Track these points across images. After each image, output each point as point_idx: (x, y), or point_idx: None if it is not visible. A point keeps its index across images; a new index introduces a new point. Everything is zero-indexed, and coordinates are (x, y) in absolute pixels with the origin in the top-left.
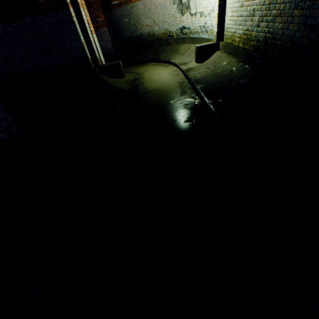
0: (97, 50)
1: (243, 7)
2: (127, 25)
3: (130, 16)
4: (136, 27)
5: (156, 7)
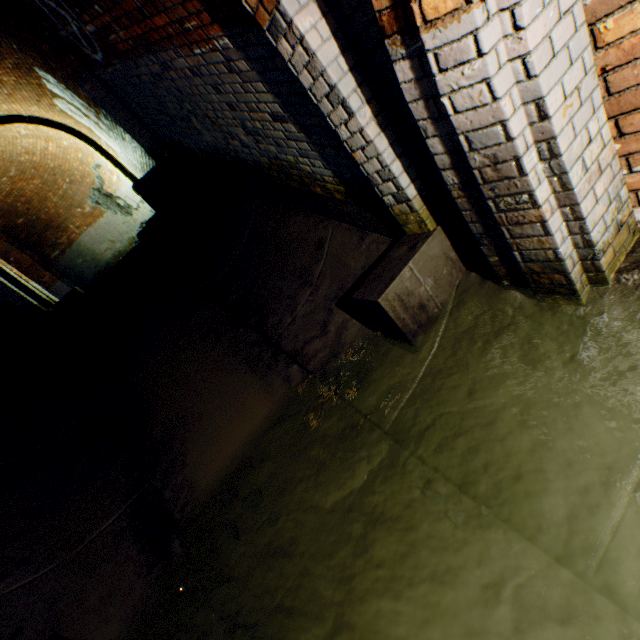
0: (43, 292)
1: (141, 172)
2: (86, 264)
3: (83, 254)
4: (97, 259)
5: (104, 227)
